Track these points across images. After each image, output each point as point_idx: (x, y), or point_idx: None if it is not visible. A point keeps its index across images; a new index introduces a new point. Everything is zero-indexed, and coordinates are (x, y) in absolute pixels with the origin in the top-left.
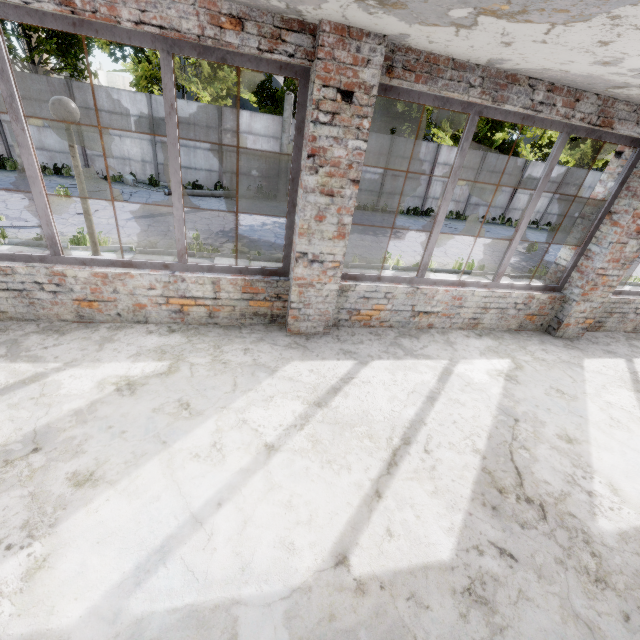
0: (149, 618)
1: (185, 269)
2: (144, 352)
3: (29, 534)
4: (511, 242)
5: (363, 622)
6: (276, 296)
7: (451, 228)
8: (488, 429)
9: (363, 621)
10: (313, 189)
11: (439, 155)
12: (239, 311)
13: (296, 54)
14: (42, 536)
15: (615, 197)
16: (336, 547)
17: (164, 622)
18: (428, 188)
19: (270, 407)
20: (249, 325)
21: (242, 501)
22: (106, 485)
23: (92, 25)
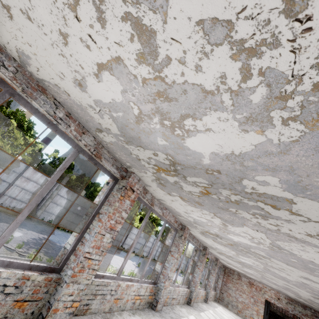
0: None
1: (141, 282)
2: None
3: None
4: (186, 272)
5: None
6: (154, 293)
7: (110, 250)
8: None
9: None
10: (176, 257)
11: None
12: (145, 301)
13: (179, 228)
14: None
15: (197, 261)
16: None
17: None
18: None
19: None
20: (144, 308)
21: None
22: None
23: (161, 216)
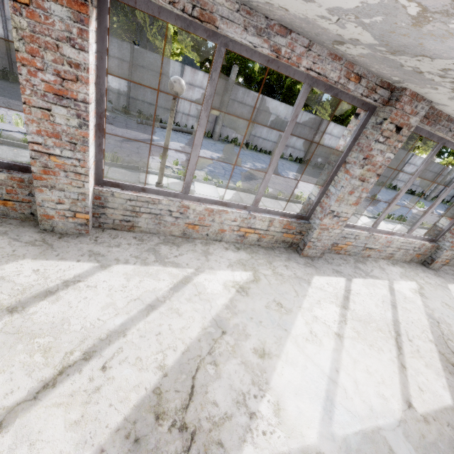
0: (348, 438)
1: (255, 210)
2: (233, 264)
3: (259, 388)
4: (425, 213)
5: (437, 438)
6: (299, 232)
7: None
8: (429, 327)
9: (436, 438)
10: (356, 176)
11: (321, 125)
12: (275, 239)
13: (378, 100)
14: (266, 390)
15: None
16: (403, 397)
17: (356, 440)
18: (310, 146)
19: (322, 308)
20: (276, 247)
21: (346, 369)
22: (275, 357)
23: (277, 63)
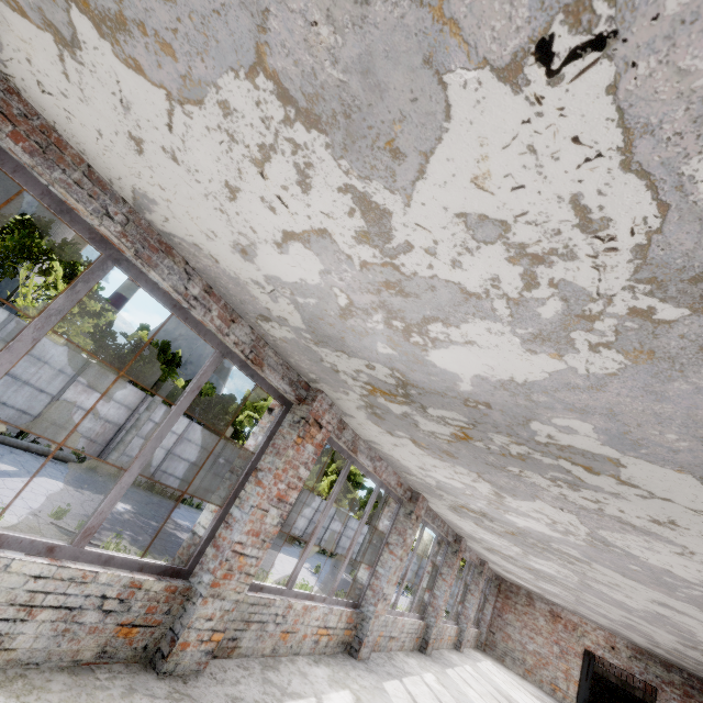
0: None
1: (330, 602)
2: (330, 682)
3: None
4: (419, 587)
5: None
6: (355, 625)
7: None
8: None
9: None
10: (399, 557)
11: None
12: (338, 639)
13: (407, 498)
14: None
15: (442, 565)
16: None
17: None
18: None
19: None
20: (336, 653)
21: None
22: None
23: (370, 473)
